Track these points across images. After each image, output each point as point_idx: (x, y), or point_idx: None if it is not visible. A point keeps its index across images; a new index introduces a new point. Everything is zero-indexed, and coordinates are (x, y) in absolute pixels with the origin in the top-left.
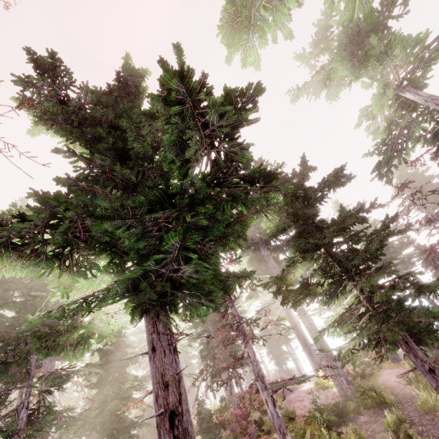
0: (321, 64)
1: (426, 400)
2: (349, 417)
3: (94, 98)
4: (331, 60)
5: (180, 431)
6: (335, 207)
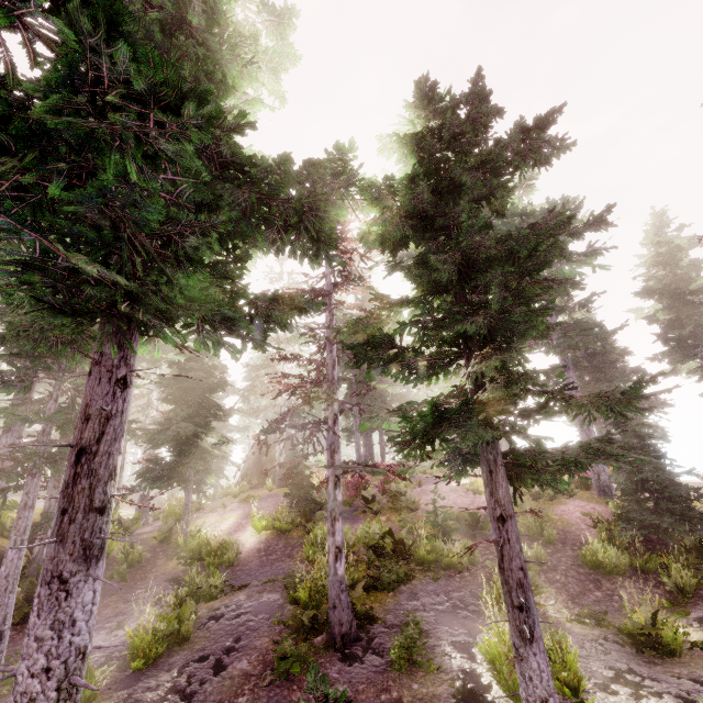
0: None
1: (593, 553)
2: (484, 533)
3: None
4: None
5: (85, 470)
6: (651, 225)
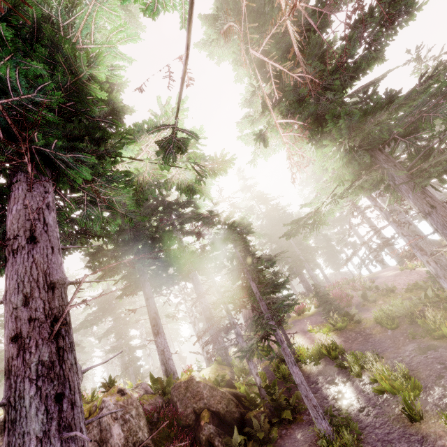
0: None
1: None
2: None
3: None
4: None
5: None
6: None
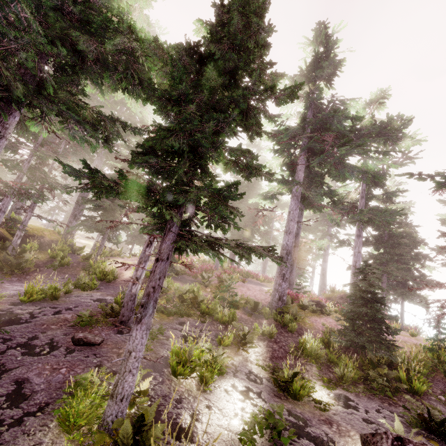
0: None
1: (304, 341)
2: (259, 315)
3: None
4: None
5: None
6: None
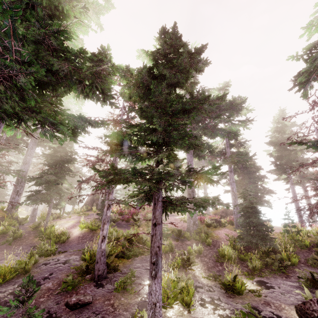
0: None
1: (223, 250)
2: (183, 239)
3: None
4: None
5: None
6: (278, 114)
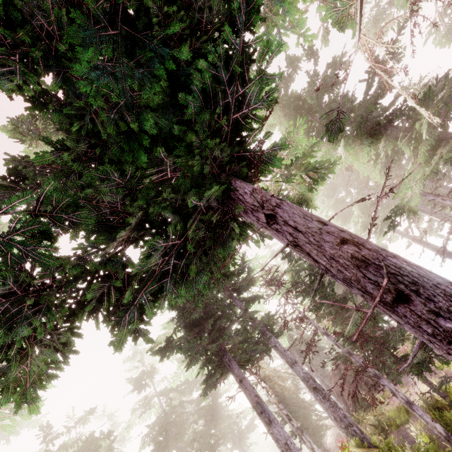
0: (377, 10)
1: None
2: None
3: (333, 63)
4: (376, 6)
5: None
6: None
